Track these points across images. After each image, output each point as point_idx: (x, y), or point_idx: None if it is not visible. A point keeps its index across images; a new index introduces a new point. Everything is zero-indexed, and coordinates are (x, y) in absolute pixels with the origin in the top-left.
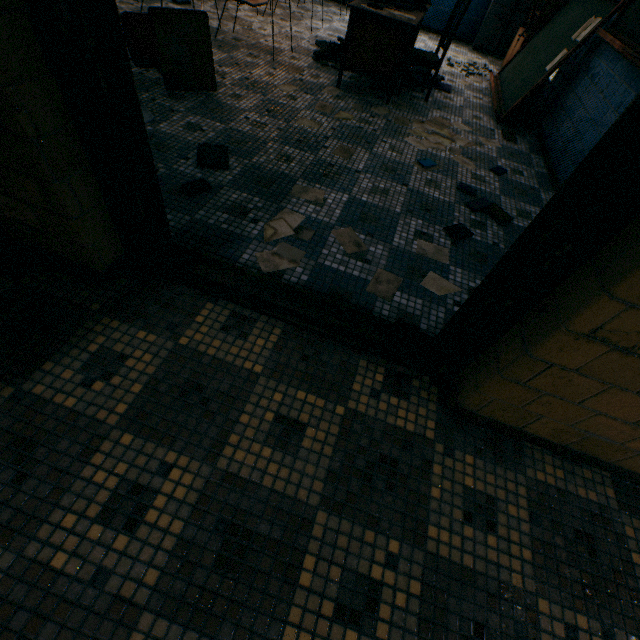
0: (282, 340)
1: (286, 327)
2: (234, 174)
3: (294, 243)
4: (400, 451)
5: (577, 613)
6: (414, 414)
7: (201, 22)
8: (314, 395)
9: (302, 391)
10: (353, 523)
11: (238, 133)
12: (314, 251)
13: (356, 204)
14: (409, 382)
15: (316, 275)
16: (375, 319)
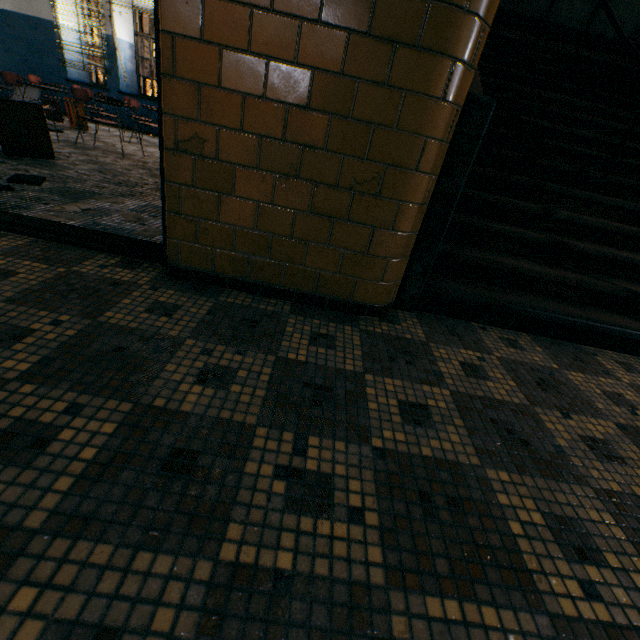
0: (29, 244)
1: (38, 240)
2: (44, 188)
3: (79, 214)
4: (108, 287)
5: (219, 345)
6: (134, 275)
7: (37, 111)
8: (41, 264)
9: (30, 262)
10: (32, 309)
11: (63, 176)
12: (96, 218)
13: (153, 207)
14: (141, 265)
15: (89, 225)
16: (124, 237)
